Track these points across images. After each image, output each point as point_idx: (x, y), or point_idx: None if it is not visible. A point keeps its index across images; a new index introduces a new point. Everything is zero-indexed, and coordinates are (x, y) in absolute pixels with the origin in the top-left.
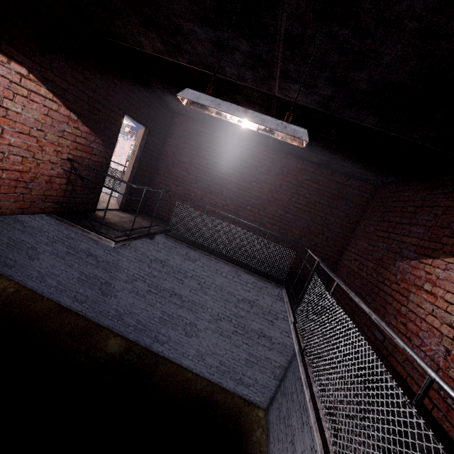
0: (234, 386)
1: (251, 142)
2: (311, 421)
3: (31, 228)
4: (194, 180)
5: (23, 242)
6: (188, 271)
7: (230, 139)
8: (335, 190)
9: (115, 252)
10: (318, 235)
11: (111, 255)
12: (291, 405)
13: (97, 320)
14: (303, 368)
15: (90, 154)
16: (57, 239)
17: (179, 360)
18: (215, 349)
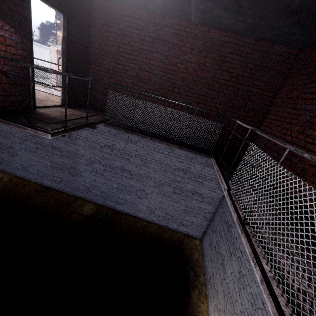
0: (177, 227)
1: (172, 19)
2: (237, 253)
3: (3, 131)
4: (124, 70)
5: (1, 143)
6: (132, 151)
7: (151, 19)
8: (258, 60)
9: (72, 143)
10: (240, 107)
11: (70, 146)
12: (220, 239)
13: (73, 193)
14: (246, 240)
15: (3, 45)
16: (25, 138)
17: (136, 214)
18: (160, 205)
